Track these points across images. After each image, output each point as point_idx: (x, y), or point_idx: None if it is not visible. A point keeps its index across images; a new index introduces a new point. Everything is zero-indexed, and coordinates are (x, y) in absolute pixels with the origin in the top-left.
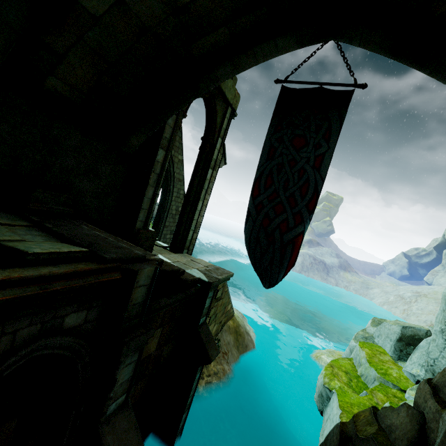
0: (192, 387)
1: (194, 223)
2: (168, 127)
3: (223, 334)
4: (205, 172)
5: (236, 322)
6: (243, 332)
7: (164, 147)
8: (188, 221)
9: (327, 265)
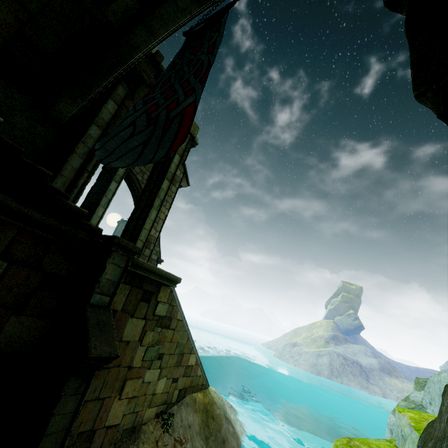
0: (49, 420)
1: (144, 233)
2: (107, 111)
3: (181, 409)
4: (161, 181)
5: (209, 397)
6: (220, 416)
7: (100, 126)
8: (137, 228)
9: (364, 367)
